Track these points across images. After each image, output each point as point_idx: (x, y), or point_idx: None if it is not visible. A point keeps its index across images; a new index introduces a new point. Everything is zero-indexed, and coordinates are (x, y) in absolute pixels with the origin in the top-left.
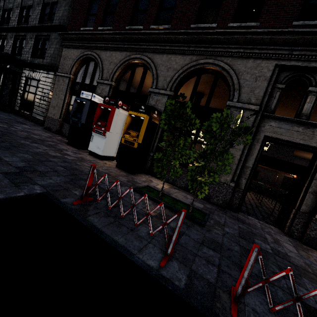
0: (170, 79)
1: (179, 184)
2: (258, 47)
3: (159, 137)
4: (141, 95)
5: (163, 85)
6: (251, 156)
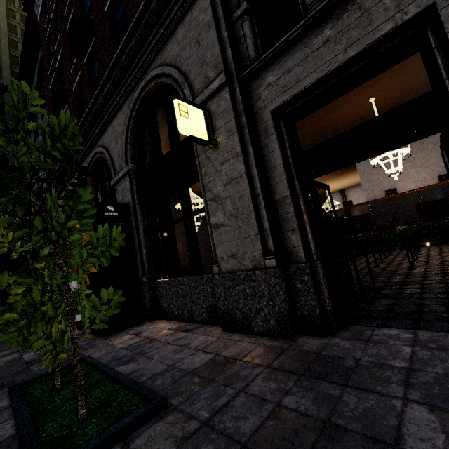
0: (122, 151)
1: (198, 317)
2: (173, 2)
3: (145, 243)
4: (114, 197)
5: (120, 165)
6: (274, 171)
